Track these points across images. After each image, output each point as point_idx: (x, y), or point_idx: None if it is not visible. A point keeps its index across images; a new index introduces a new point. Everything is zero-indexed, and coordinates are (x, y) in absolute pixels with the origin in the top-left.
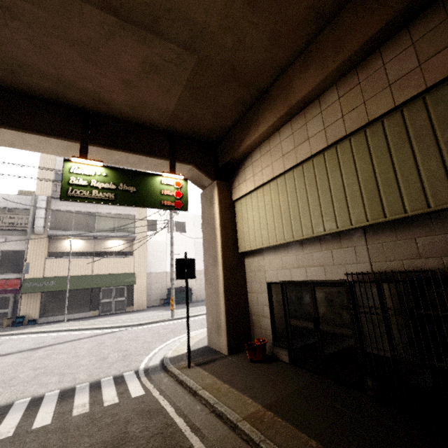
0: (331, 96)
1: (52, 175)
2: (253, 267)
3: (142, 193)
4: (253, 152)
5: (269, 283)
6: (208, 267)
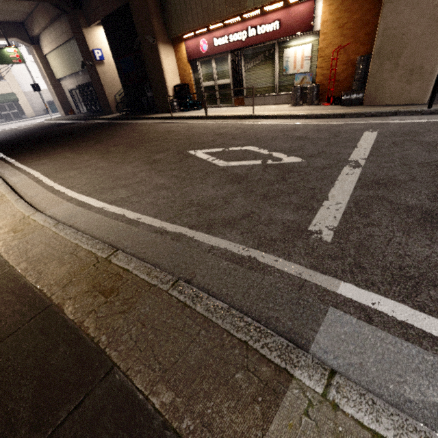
0: (51, 29)
1: None
2: (63, 85)
3: (2, 58)
4: (41, 35)
5: (69, 91)
6: (48, 86)
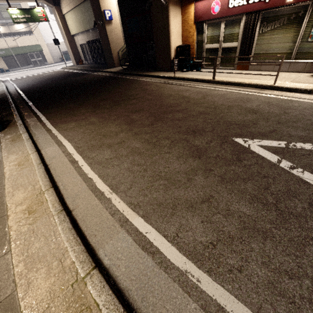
0: None
1: None
2: (76, 40)
3: (33, 17)
4: None
5: (80, 45)
6: (64, 41)
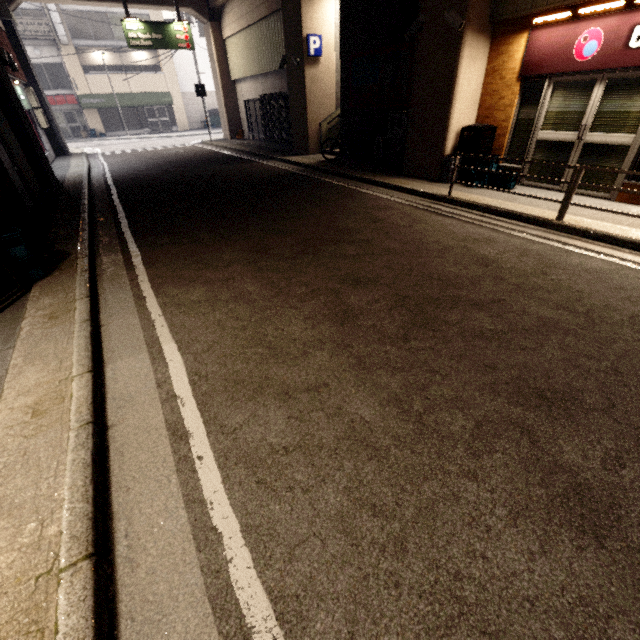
0: None
1: None
2: (239, 91)
3: (166, 40)
4: (226, 5)
5: (245, 101)
6: (216, 90)
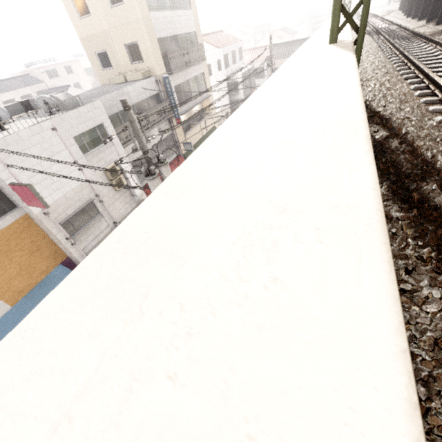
0: None
1: (157, 43)
2: None
3: None
4: None
5: None
6: None
